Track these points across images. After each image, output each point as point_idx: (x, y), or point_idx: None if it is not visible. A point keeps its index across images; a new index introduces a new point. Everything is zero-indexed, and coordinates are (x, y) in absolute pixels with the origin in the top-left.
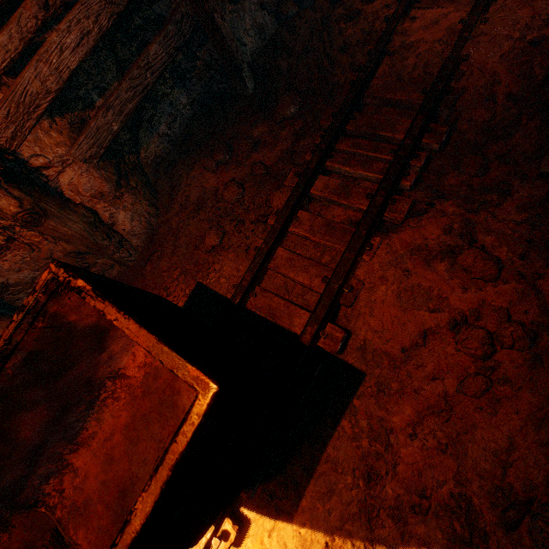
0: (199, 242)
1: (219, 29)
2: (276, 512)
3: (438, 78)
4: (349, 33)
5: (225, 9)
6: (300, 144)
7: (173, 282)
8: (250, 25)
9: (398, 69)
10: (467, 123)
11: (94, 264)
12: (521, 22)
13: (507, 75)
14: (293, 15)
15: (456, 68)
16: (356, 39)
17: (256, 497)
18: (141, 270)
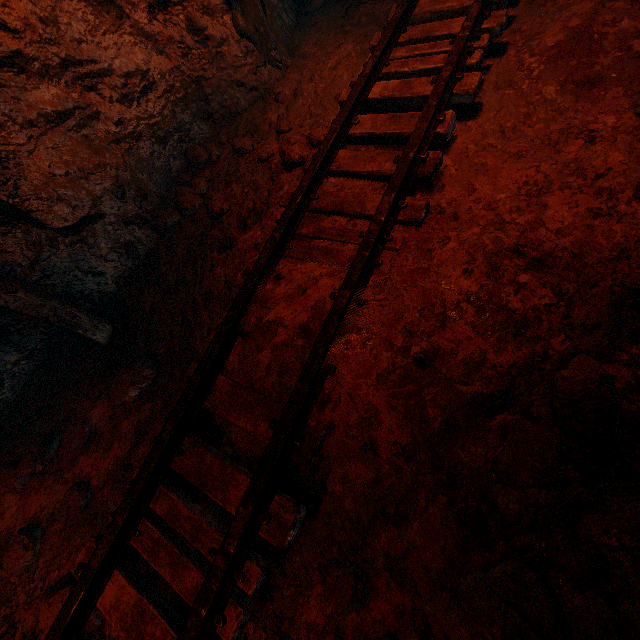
0: None
1: (4, 306)
2: None
3: (284, 415)
4: (218, 271)
5: (57, 245)
6: (140, 451)
7: None
8: (108, 248)
9: (250, 366)
10: (343, 480)
11: None
12: (406, 317)
13: (388, 411)
14: (177, 223)
15: (319, 385)
16: (219, 288)
17: None
18: None
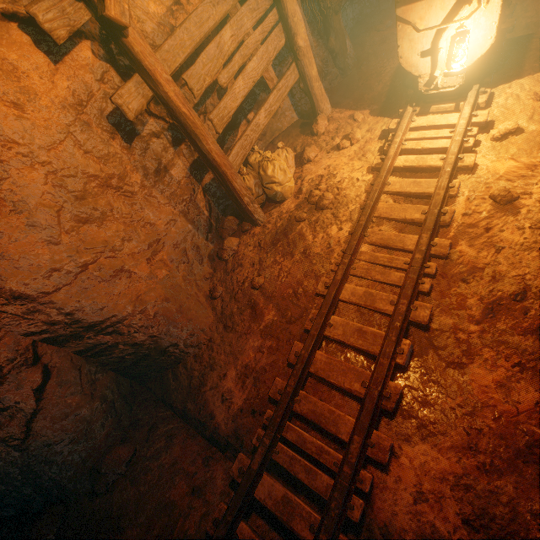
0: (392, 50)
1: None
2: (509, 79)
3: None
4: None
5: None
6: None
7: (385, 63)
8: None
9: None
10: None
11: (329, 73)
12: None
13: None
14: None
15: None
16: None
17: (493, 81)
18: (358, 71)
